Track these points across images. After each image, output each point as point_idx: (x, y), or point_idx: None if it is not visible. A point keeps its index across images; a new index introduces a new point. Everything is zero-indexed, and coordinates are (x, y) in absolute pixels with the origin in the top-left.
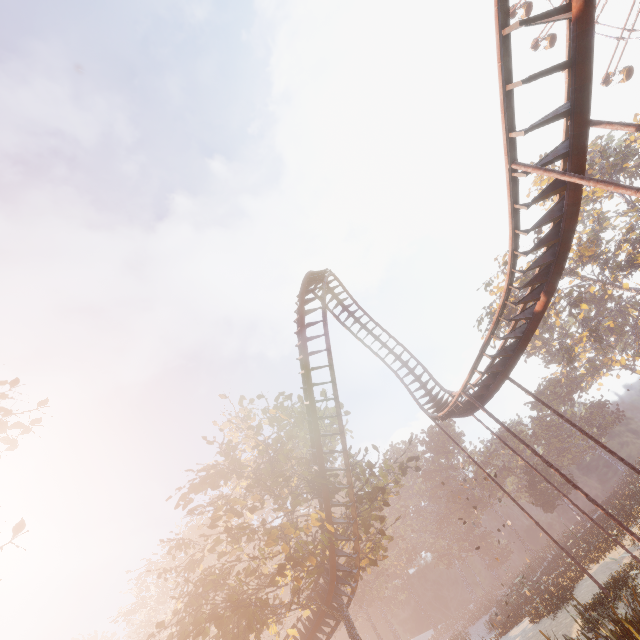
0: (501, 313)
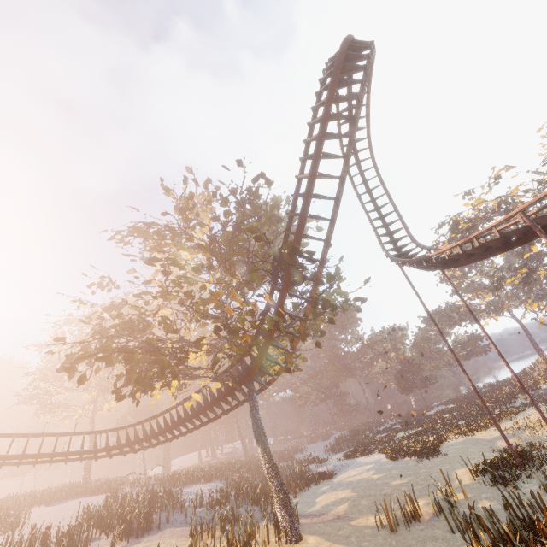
0: None
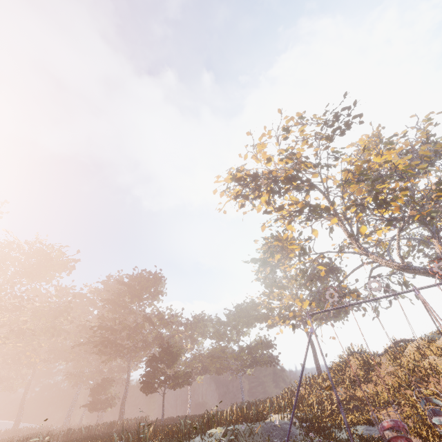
0: None
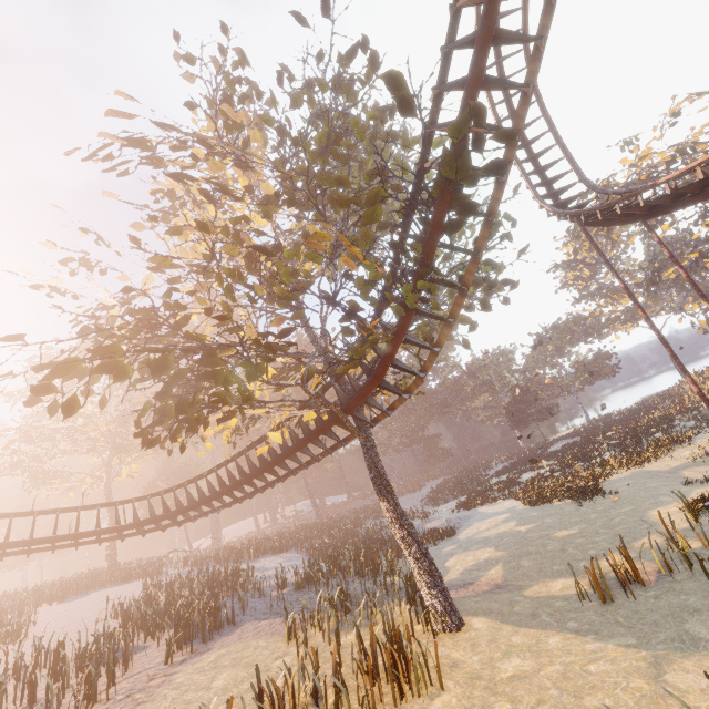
0: None
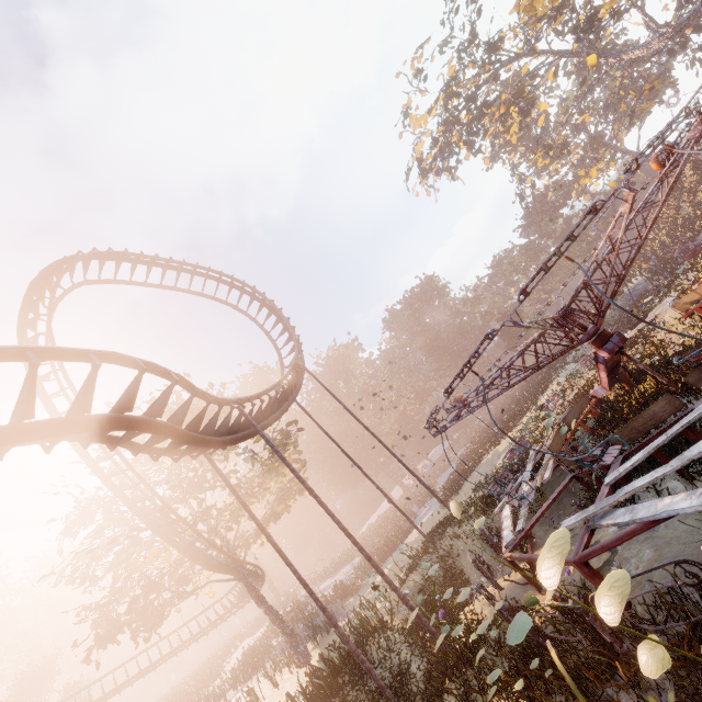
0: (100, 439)
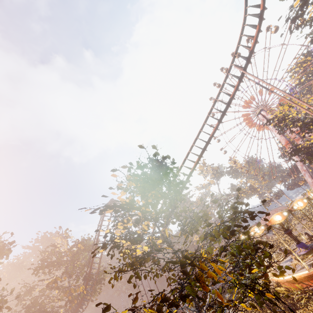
0: None
